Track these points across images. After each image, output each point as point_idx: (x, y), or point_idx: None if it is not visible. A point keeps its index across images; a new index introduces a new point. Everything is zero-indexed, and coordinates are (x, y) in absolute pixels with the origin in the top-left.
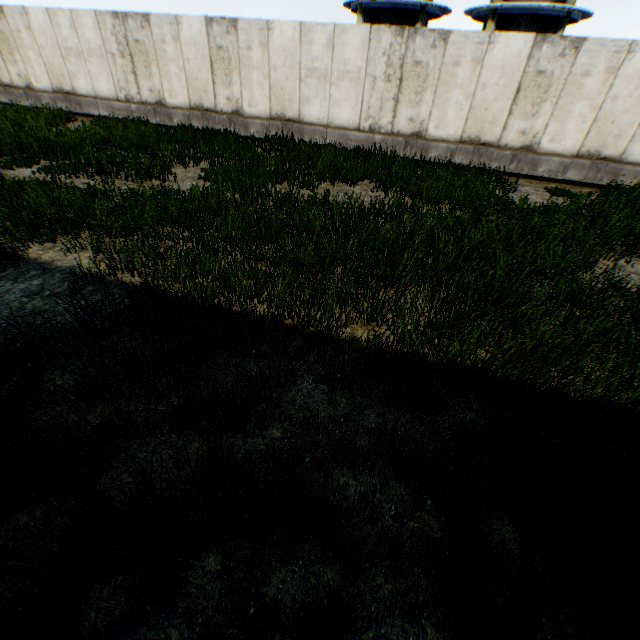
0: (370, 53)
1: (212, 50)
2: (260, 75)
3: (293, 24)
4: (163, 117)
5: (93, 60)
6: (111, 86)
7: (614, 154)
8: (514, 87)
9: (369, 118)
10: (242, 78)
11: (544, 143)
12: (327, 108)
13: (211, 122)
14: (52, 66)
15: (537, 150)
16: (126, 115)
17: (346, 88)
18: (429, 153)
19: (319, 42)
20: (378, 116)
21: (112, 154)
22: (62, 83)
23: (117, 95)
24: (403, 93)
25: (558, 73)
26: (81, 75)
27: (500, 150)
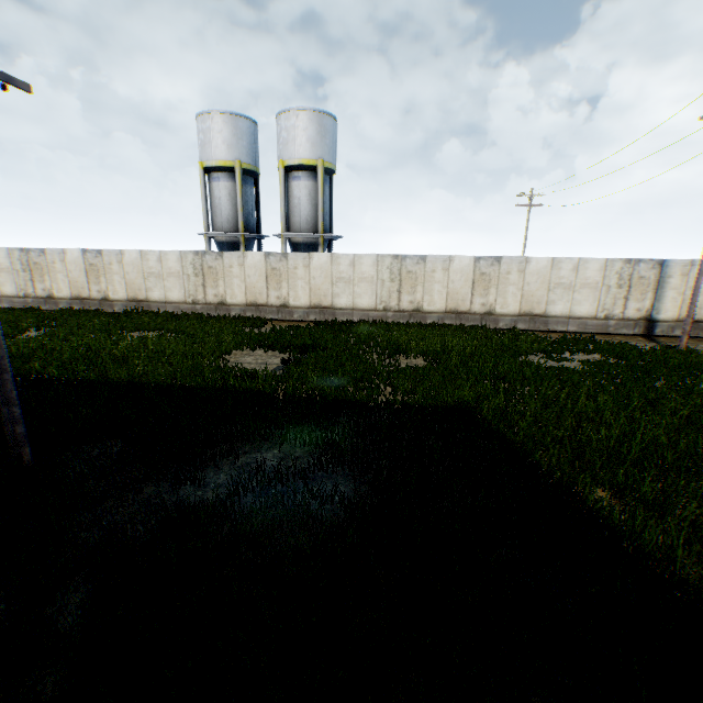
0: (183, 263)
1: (88, 265)
2: (120, 277)
3: (137, 251)
4: (53, 305)
5: (3, 274)
6: (15, 288)
7: (329, 305)
8: (264, 275)
9: (191, 296)
10: (108, 279)
11: (291, 302)
12: (164, 292)
13: (88, 305)
14: None
15: (290, 306)
16: (24, 305)
17: (174, 281)
18: (231, 312)
19: (153, 259)
20: (196, 294)
21: None
22: None
23: (19, 293)
24: (207, 282)
25: (283, 268)
26: None
27: (270, 307)
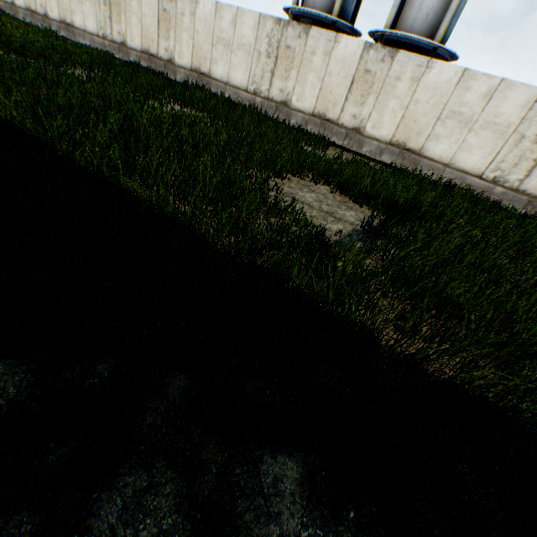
0: (258, 34)
1: (160, 11)
2: (188, 36)
3: (212, 2)
4: (124, 55)
5: (87, 4)
6: (95, 25)
7: (416, 147)
8: (350, 79)
9: (254, 83)
10: (176, 36)
11: (368, 128)
12: (228, 70)
13: (153, 65)
14: (62, 3)
15: (364, 133)
16: (102, 49)
17: (241, 57)
18: (291, 119)
19: (227, 19)
20: (260, 83)
21: (39, 49)
22: (66, 17)
23: (98, 33)
24: (277, 69)
25: (380, 74)
26: (78, 13)
27: (338, 127)
